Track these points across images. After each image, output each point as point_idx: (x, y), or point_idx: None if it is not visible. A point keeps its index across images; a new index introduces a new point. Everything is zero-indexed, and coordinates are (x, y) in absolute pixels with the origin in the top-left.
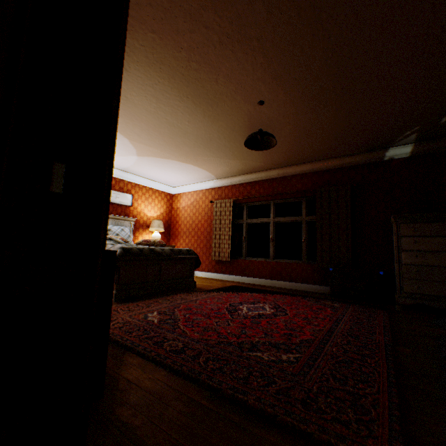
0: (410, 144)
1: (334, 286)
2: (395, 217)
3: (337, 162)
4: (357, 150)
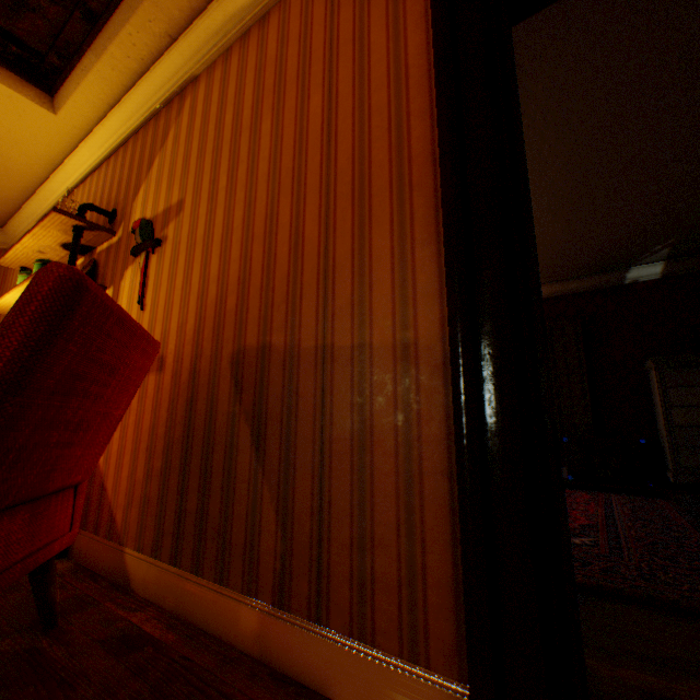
0: (660, 262)
1: (573, 464)
2: (655, 360)
3: (557, 288)
4: (585, 271)
